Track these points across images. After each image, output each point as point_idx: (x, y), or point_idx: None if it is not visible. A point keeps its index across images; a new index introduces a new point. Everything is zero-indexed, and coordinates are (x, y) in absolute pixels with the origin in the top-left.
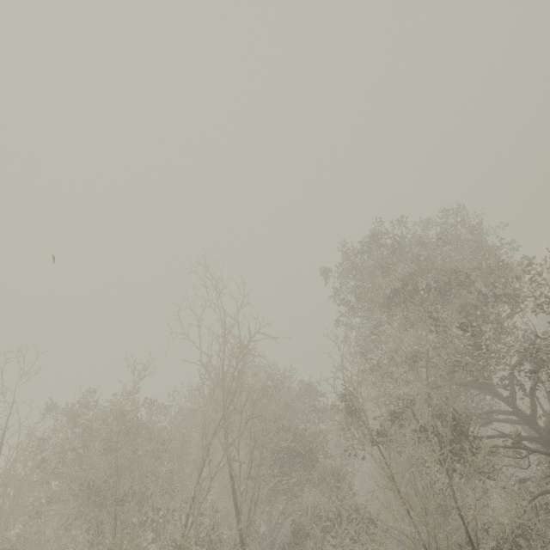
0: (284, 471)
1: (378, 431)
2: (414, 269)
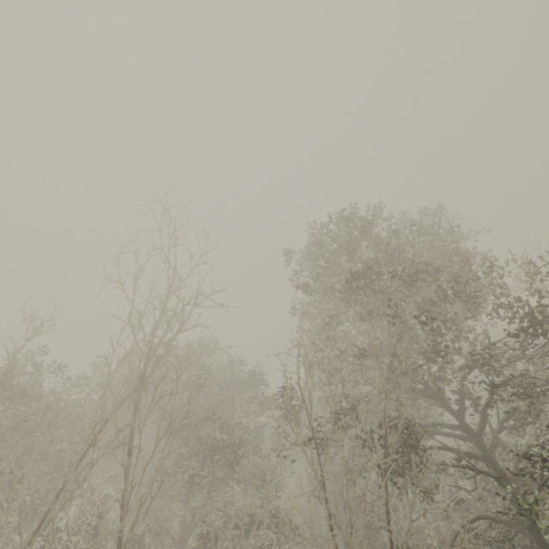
0: (205, 465)
1: (313, 430)
2: (383, 257)
